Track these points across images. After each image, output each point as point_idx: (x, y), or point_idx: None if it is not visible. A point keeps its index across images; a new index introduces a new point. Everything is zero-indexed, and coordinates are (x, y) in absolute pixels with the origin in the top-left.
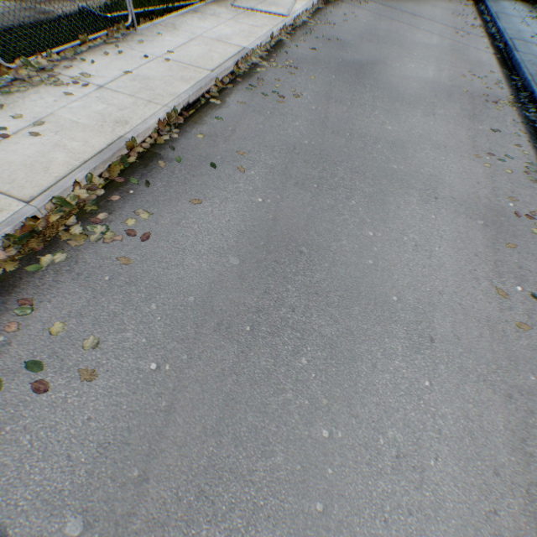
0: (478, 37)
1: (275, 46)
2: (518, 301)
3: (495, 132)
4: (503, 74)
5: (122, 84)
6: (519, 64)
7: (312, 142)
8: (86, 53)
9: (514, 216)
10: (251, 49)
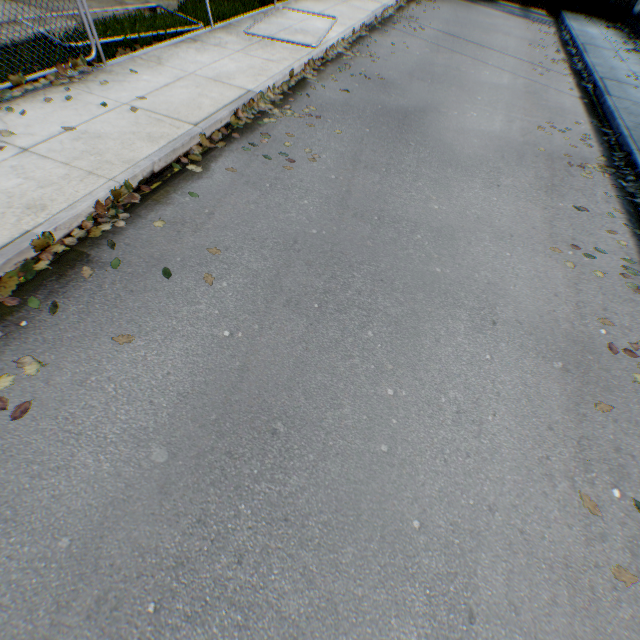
0: (561, 75)
1: (295, 87)
2: (615, 520)
3: (581, 212)
4: (592, 125)
5: (58, 145)
6: (613, 112)
7: (323, 231)
8: (22, 98)
9: (608, 353)
10: (258, 93)
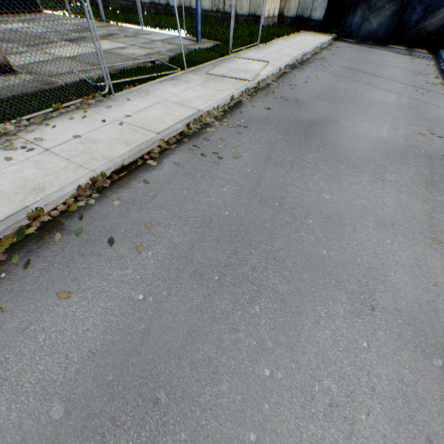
0: (439, 93)
1: (233, 106)
2: None
3: None
4: None
5: (68, 146)
6: None
7: (233, 213)
8: (58, 117)
9: None
10: (206, 111)
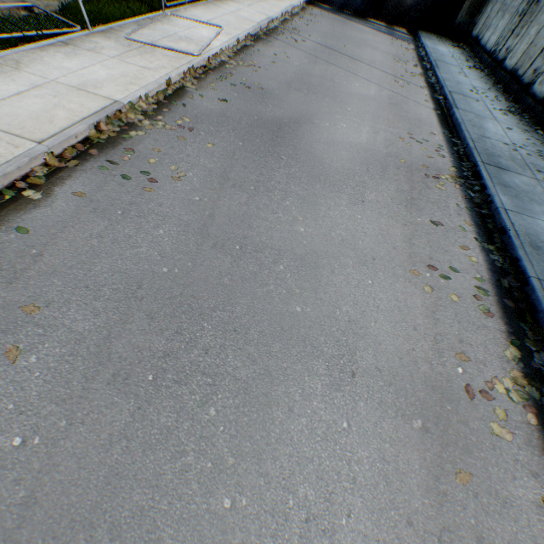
0: (419, 87)
1: (172, 95)
2: None
3: (437, 227)
4: (445, 135)
5: None
6: (460, 124)
7: (175, 268)
8: None
9: (466, 398)
10: (127, 103)
